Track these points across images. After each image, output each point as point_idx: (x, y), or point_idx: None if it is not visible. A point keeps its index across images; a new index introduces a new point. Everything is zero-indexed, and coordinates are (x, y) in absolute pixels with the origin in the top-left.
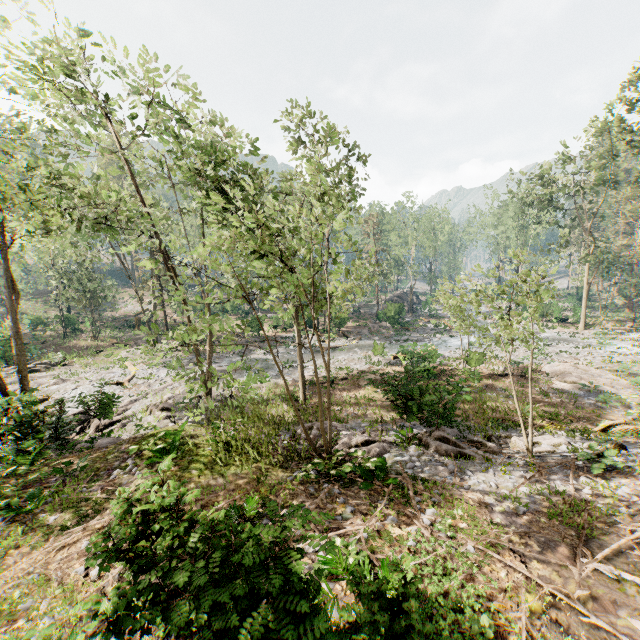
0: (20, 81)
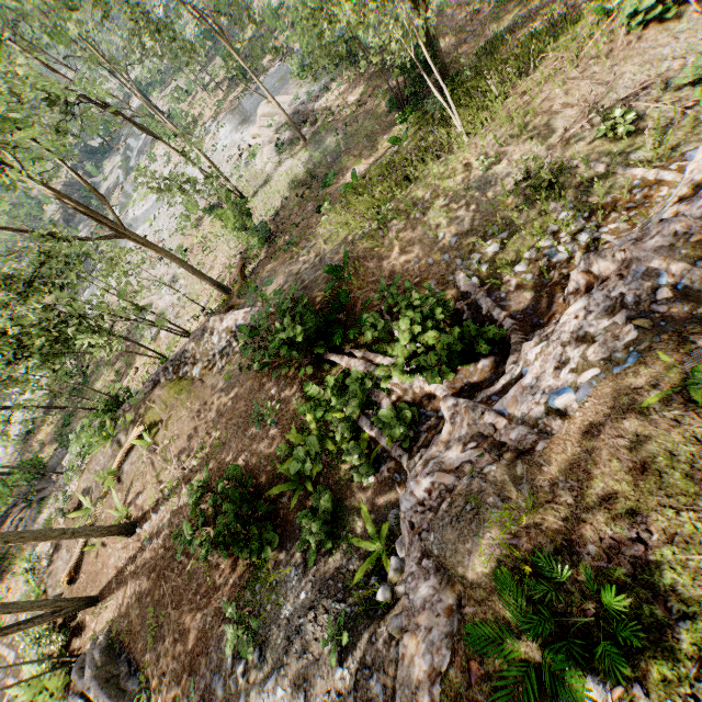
0: None
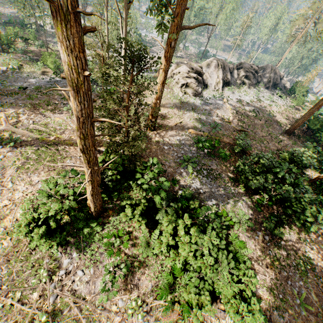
0: None
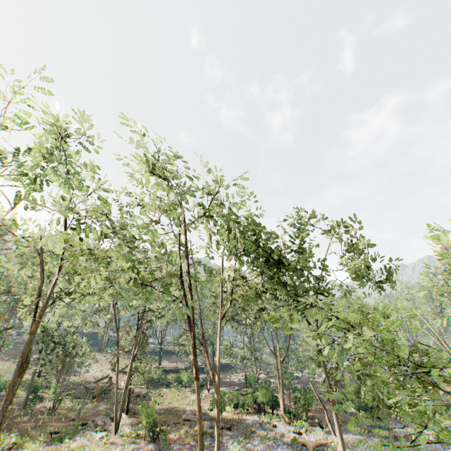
0: (131, 173)
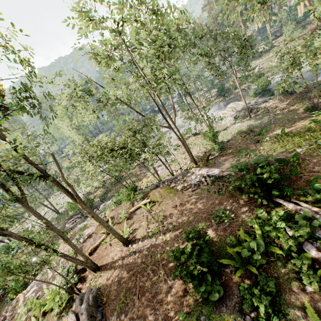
0: None
